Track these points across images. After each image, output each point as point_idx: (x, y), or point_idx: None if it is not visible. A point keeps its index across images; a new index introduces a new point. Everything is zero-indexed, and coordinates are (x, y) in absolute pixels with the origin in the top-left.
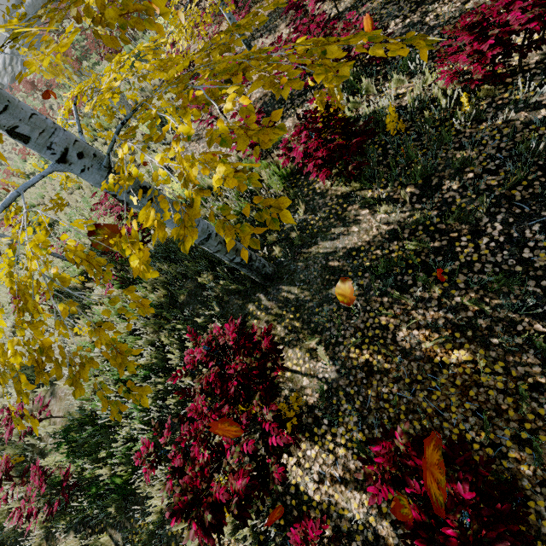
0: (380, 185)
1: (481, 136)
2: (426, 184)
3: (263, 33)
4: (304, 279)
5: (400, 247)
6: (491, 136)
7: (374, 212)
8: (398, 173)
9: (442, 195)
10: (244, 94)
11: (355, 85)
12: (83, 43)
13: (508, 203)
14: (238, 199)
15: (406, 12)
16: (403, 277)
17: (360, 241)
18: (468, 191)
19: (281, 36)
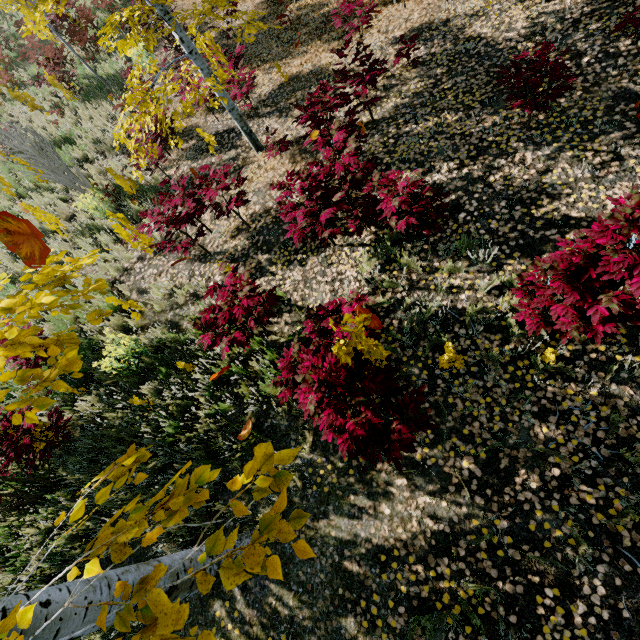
0: (424, 441)
1: (569, 406)
2: (492, 463)
3: (271, 111)
4: (304, 581)
5: (453, 573)
6: (584, 411)
7: (415, 488)
8: (451, 427)
9: (515, 494)
10: (236, 212)
11: (392, 250)
12: (22, 41)
13: (613, 547)
14: (215, 386)
15: (463, 156)
16: (458, 637)
17: (393, 537)
18: (553, 501)
19: (292, 173)
